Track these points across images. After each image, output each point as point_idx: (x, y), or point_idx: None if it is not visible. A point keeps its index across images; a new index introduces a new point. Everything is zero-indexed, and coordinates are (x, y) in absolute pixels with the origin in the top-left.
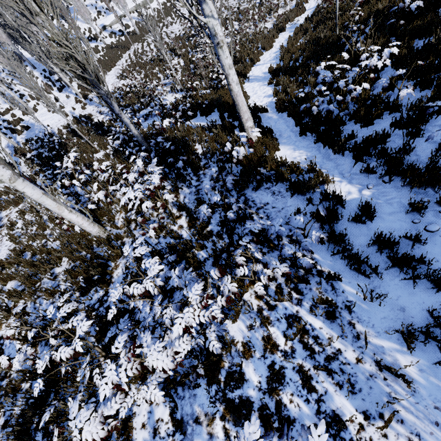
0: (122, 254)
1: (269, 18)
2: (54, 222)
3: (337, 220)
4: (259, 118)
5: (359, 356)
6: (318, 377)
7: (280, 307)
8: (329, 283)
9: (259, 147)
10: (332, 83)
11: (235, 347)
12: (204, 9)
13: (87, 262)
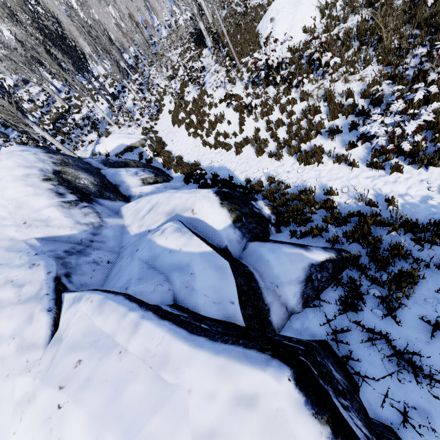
0: None
1: None
2: None
3: None
4: None
5: None
6: None
7: None
8: None
9: None
10: None
11: None
12: None
13: None
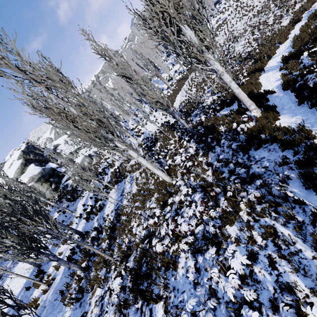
0: (179, 191)
1: (287, 16)
2: (152, 176)
3: (314, 164)
4: (266, 99)
5: (315, 255)
6: (280, 263)
7: (262, 221)
8: (301, 208)
9: (261, 121)
10: (312, 65)
11: (230, 239)
12: (209, 63)
13: (164, 194)
